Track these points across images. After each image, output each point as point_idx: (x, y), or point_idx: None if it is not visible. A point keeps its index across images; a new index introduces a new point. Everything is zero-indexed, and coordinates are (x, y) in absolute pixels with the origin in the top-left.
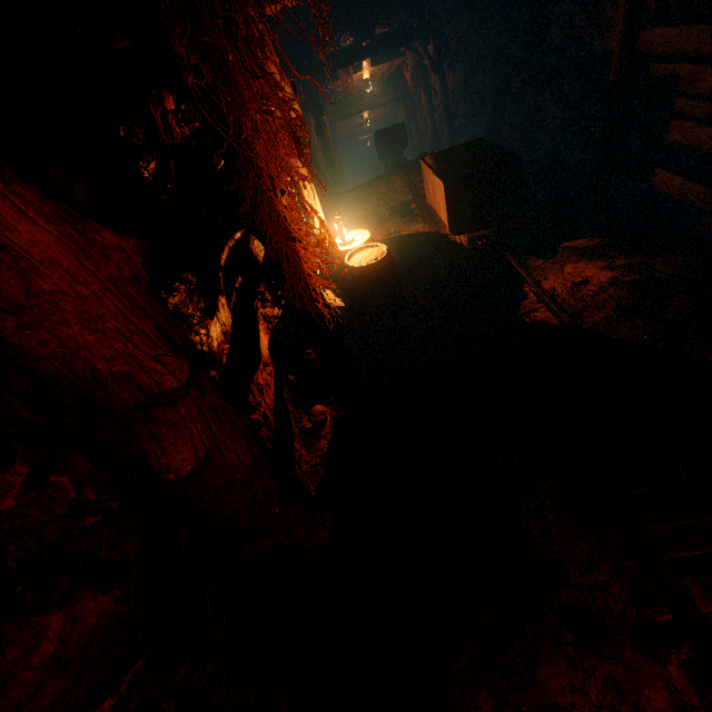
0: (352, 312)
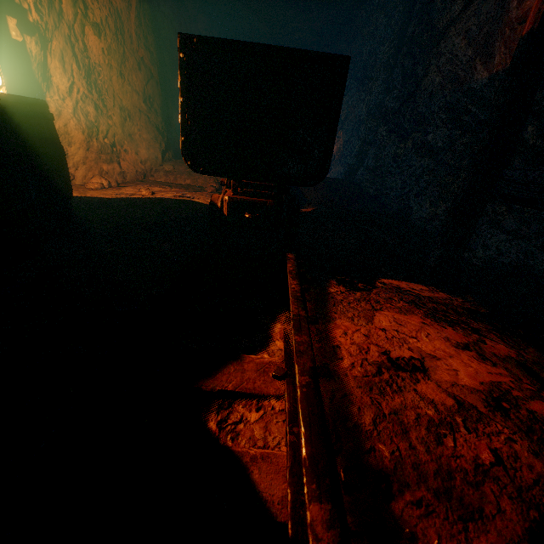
0: None
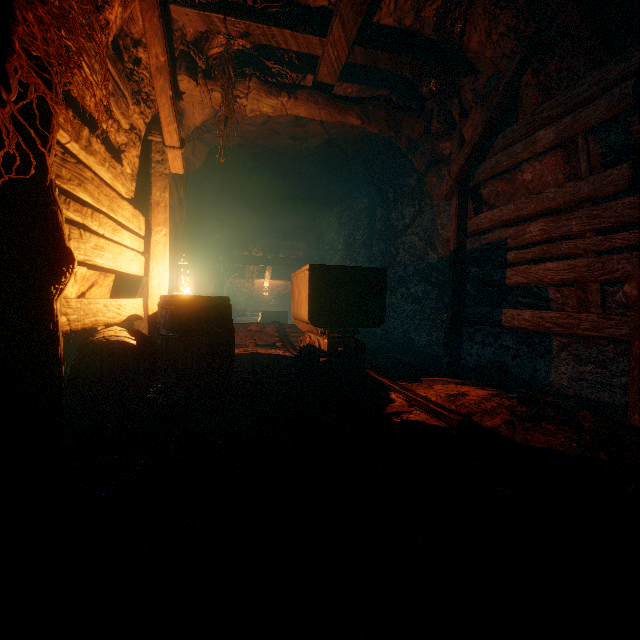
0: (144, 362)
